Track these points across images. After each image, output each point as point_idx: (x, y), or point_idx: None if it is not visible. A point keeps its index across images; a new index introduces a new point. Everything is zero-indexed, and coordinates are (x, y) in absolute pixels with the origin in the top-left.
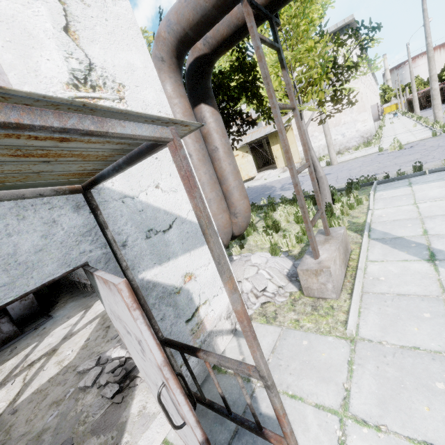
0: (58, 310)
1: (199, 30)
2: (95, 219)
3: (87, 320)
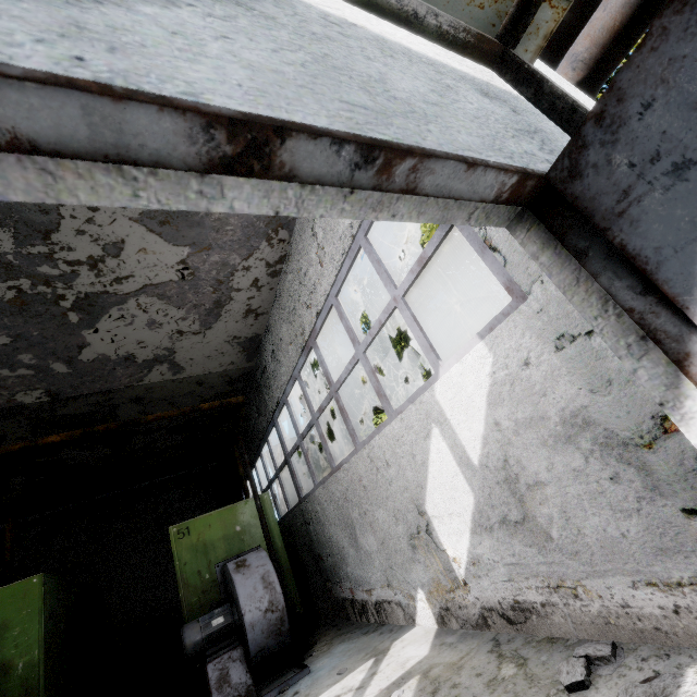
0: (317, 657)
1: (583, 3)
2: (537, 102)
3: (386, 681)
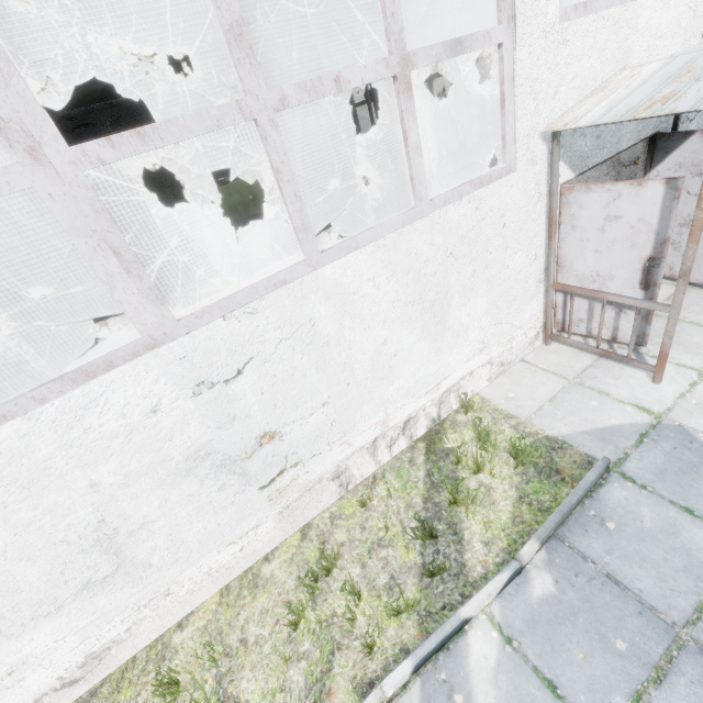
0: None
1: None
2: None
3: None
